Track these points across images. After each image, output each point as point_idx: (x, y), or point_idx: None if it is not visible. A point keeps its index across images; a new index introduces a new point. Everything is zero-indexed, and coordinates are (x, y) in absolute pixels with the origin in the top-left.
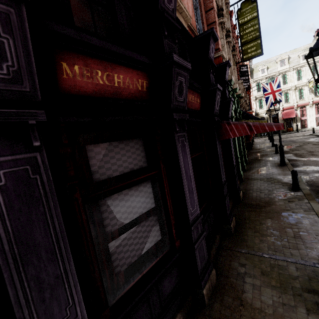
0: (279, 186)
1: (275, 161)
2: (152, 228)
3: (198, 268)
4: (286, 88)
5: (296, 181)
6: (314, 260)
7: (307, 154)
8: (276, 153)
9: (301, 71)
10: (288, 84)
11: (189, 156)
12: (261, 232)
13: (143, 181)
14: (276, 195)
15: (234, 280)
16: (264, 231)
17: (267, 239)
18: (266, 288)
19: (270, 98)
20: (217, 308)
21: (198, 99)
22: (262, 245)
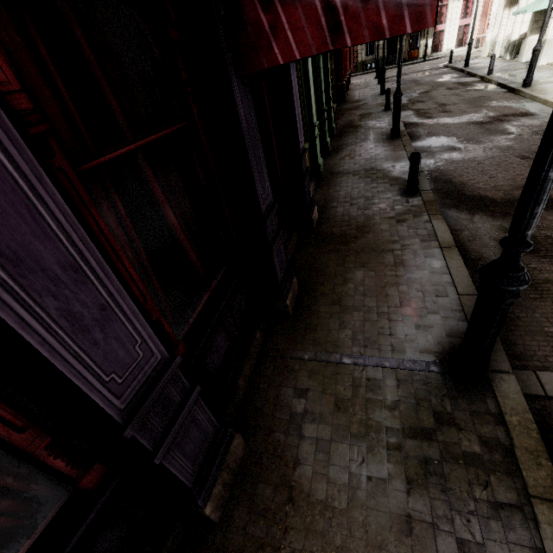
0: (384, 186)
1: (383, 129)
2: None
3: (183, 482)
4: None
5: (416, 176)
6: (428, 357)
7: (436, 111)
8: (386, 109)
9: None
10: None
11: (29, 168)
12: (344, 302)
13: None
14: (378, 208)
15: (281, 436)
16: (349, 298)
17: (353, 318)
18: (340, 444)
19: None
20: (239, 522)
21: None
22: (343, 336)
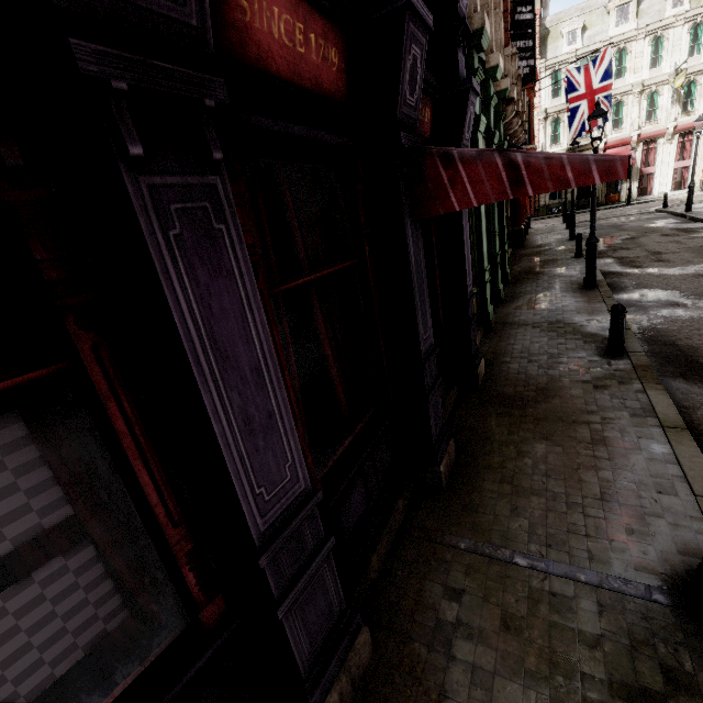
0: (576, 343)
1: (574, 278)
2: (66, 601)
3: (297, 664)
4: (622, 89)
5: (620, 333)
6: (649, 579)
7: (648, 260)
8: (577, 256)
9: (663, 41)
10: (628, 79)
11: (250, 286)
12: (517, 482)
13: (12, 409)
14: (567, 368)
15: (422, 650)
16: (525, 477)
17: (530, 504)
18: (509, 681)
19: (581, 112)
20: None
21: (333, 49)
22: (516, 526)
